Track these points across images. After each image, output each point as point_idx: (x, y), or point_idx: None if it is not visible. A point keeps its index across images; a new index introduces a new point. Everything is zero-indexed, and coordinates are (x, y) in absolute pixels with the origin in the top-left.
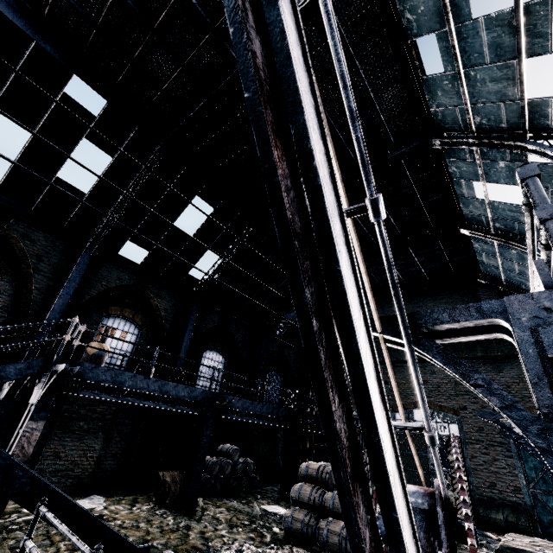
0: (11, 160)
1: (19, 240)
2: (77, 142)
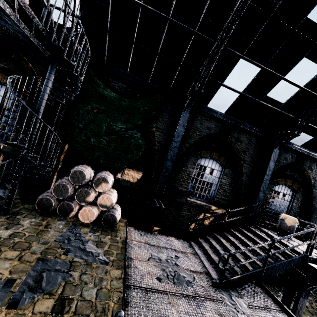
0: (241, 92)
1: (235, 143)
2: (295, 63)
